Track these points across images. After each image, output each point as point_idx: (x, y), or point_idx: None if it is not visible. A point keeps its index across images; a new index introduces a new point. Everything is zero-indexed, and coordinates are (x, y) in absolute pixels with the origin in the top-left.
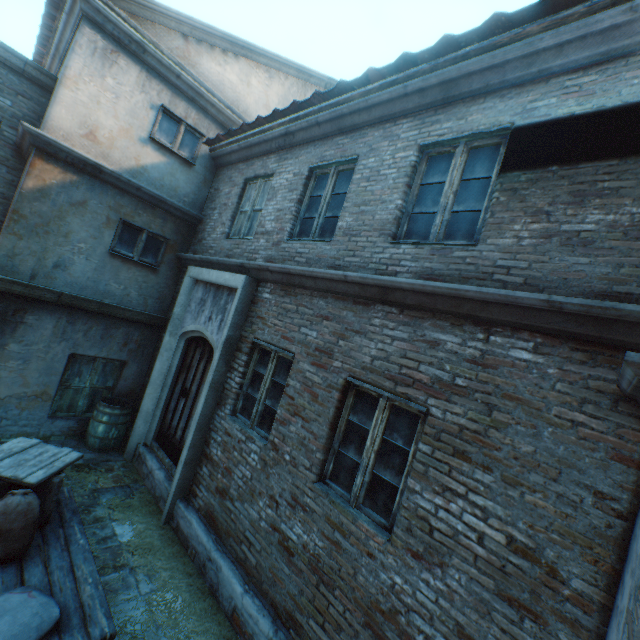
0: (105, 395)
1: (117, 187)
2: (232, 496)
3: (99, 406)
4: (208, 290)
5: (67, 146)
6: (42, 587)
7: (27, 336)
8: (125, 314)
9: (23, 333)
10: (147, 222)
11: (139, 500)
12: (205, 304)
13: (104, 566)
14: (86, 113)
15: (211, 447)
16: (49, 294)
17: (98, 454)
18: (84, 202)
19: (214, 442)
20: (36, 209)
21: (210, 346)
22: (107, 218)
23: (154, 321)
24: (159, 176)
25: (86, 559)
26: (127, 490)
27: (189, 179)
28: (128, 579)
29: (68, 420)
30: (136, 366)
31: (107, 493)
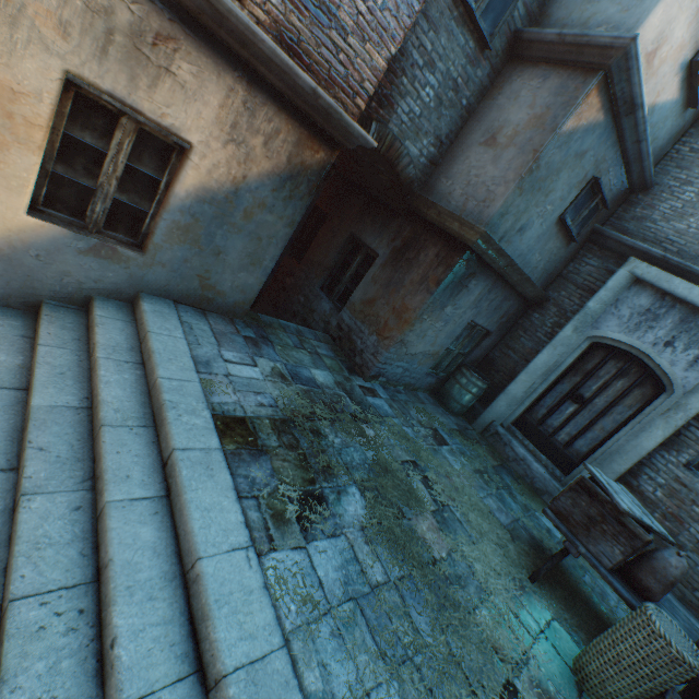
0: (458, 359)
1: (619, 134)
2: (681, 544)
3: (470, 376)
4: (667, 305)
5: (640, 76)
6: (688, 632)
7: (460, 300)
8: (525, 289)
9: (460, 297)
10: (604, 183)
11: (525, 487)
12: (657, 320)
13: (574, 565)
14: (672, 16)
15: (641, 481)
16: (502, 262)
17: (454, 418)
18: (584, 152)
19: (648, 479)
20: (550, 158)
21: (642, 369)
22: (584, 175)
23: (535, 299)
24: (654, 121)
25: (669, 601)
26: (508, 472)
27: (671, 127)
28: (596, 583)
29: (432, 377)
30: (493, 338)
31: (502, 473)
